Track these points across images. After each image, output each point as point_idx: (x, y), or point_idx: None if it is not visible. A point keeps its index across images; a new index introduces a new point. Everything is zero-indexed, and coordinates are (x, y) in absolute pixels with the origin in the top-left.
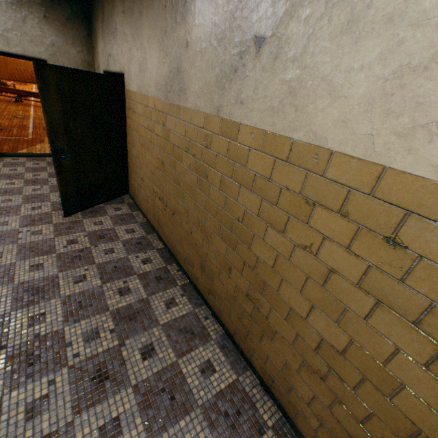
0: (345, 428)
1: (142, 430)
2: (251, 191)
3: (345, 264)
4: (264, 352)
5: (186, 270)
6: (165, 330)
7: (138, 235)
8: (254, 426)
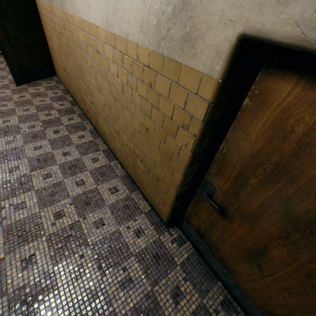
0: (113, 134)
1: (50, 149)
2: (79, 48)
3: (97, 67)
4: (100, 125)
5: (81, 107)
6: (66, 127)
7: (59, 95)
8: (95, 150)
